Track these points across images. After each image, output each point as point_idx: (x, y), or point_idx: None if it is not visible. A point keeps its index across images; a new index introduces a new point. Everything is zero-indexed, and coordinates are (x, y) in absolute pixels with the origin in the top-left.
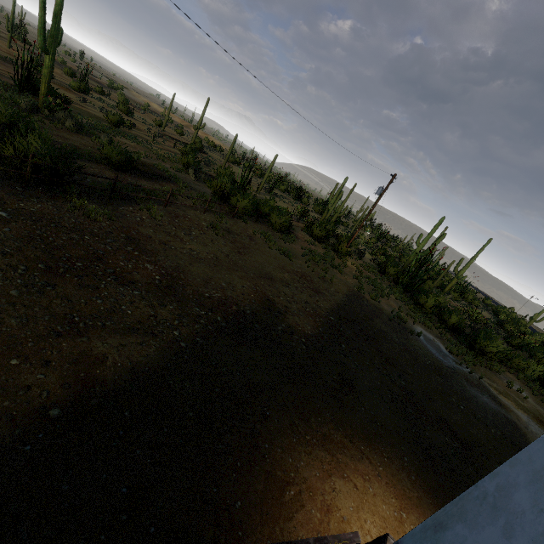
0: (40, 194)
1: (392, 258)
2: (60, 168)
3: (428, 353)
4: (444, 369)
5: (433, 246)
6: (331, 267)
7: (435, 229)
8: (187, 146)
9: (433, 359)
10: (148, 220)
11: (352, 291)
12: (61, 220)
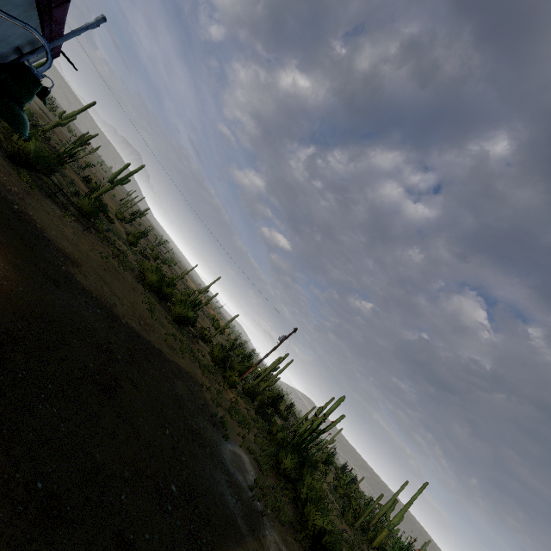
0: (10, 162)
1: (312, 460)
2: (33, 159)
3: (212, 438)
4: (210, 449)
5: (331, 425)
6: (199, 367)
7: (335, 406)
8: (172, 279)
9: (208, 439)
10: (58, 212)
11: (193, 376)
12: (1, 163)
